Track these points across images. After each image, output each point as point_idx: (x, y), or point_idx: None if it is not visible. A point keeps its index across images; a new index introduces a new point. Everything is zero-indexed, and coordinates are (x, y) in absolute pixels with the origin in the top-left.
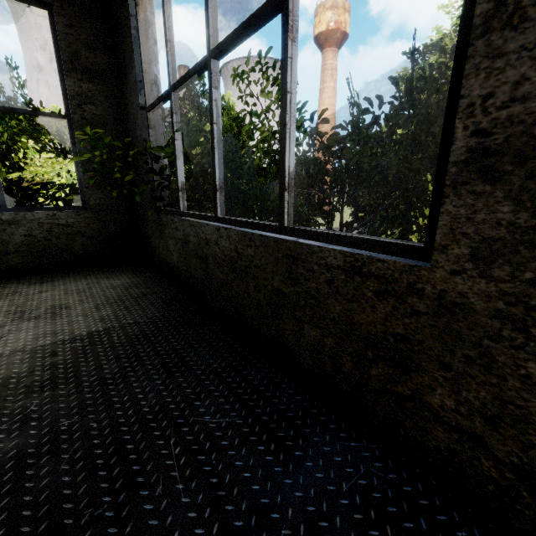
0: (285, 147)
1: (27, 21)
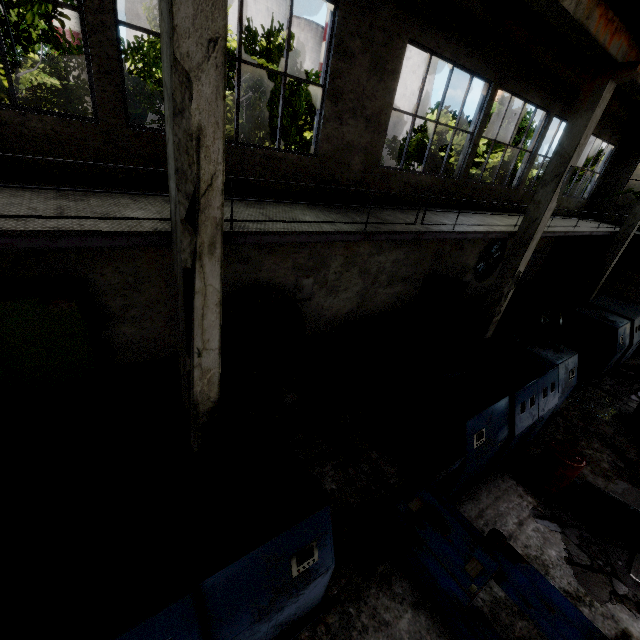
0: None
1: None
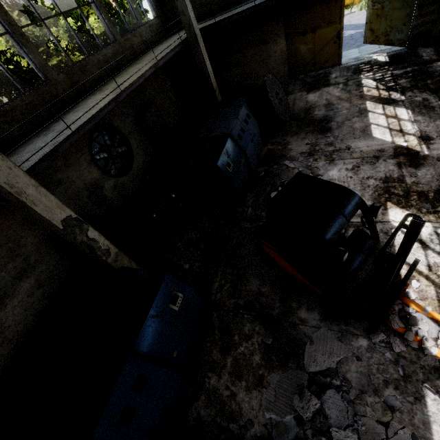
0: None
1: None
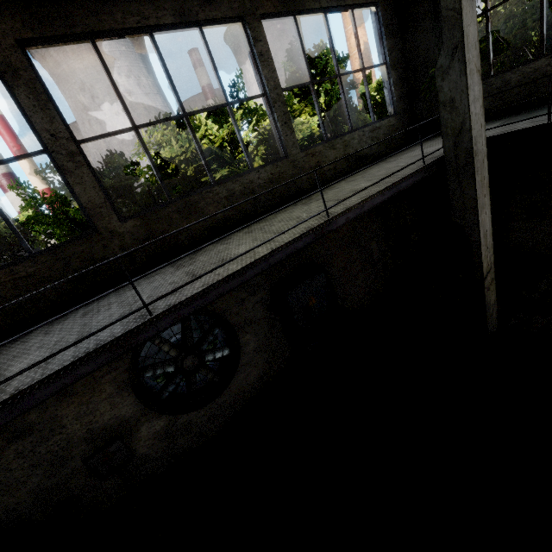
0: None
1: (62, 70)
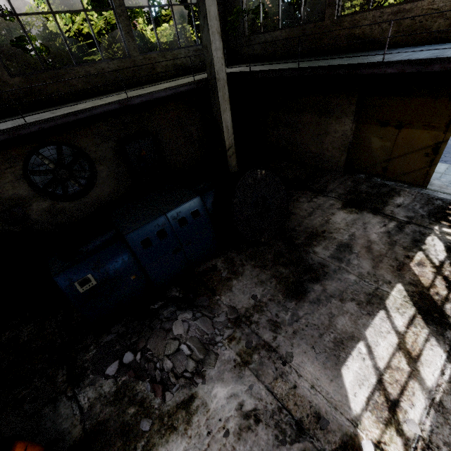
0: (302, 5)
1: None
